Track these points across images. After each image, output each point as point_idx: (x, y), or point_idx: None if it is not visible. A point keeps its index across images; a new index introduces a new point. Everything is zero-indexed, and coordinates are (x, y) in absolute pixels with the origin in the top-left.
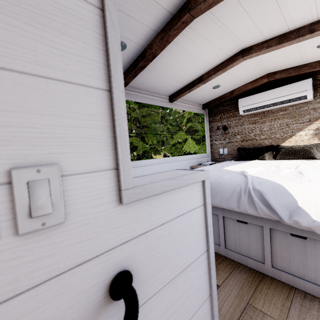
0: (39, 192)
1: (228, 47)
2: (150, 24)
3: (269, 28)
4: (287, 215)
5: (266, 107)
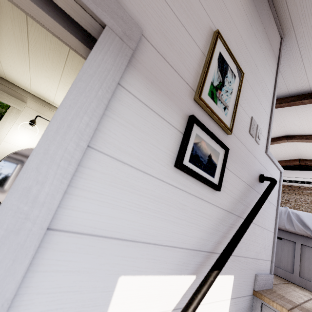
0: (259, 133)
1: (279, 130)
2: None
3: (310, 129)
4: None
5: (295, 183)
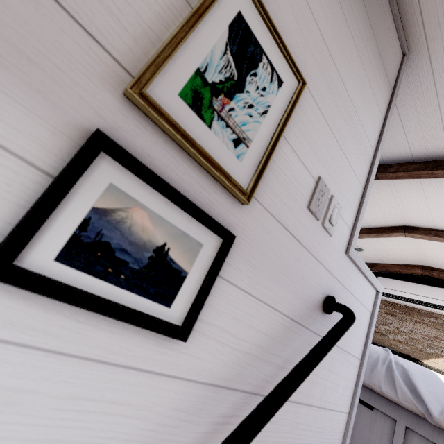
0: (334, 212)
1: (393, 216)
2: None
3: (442, 220)
4: (437, 409)
5: (412, 302)
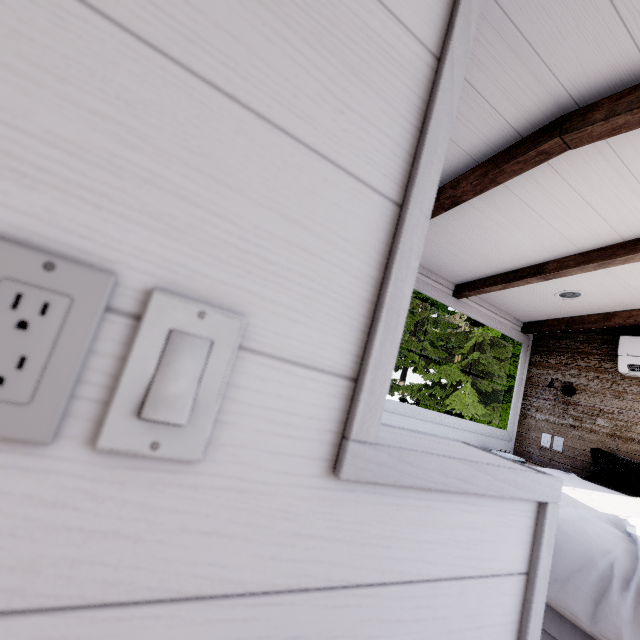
0: (181, 362)
1: (628, 219)
2: (469, 146)
3: None
4: None
5: None
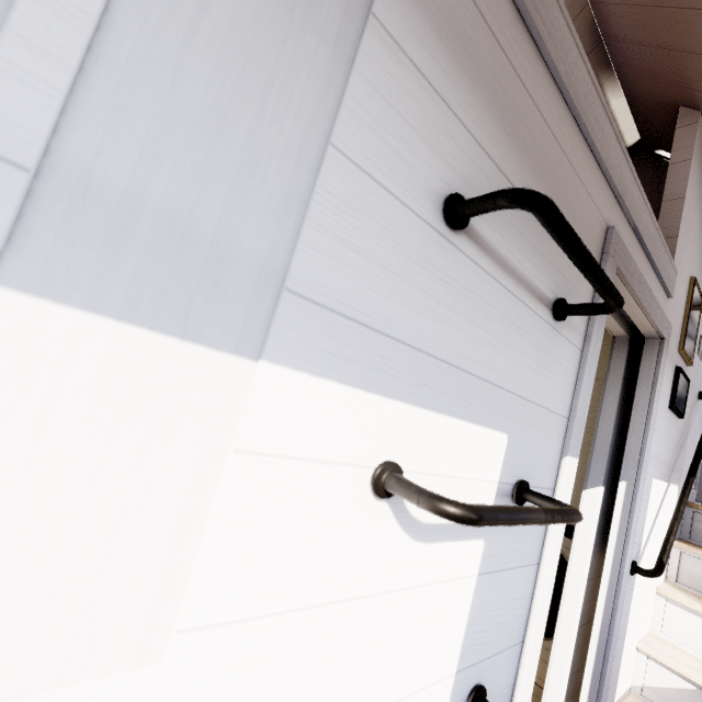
0: None
1: None
2: None
3: None
4: None
5: None
